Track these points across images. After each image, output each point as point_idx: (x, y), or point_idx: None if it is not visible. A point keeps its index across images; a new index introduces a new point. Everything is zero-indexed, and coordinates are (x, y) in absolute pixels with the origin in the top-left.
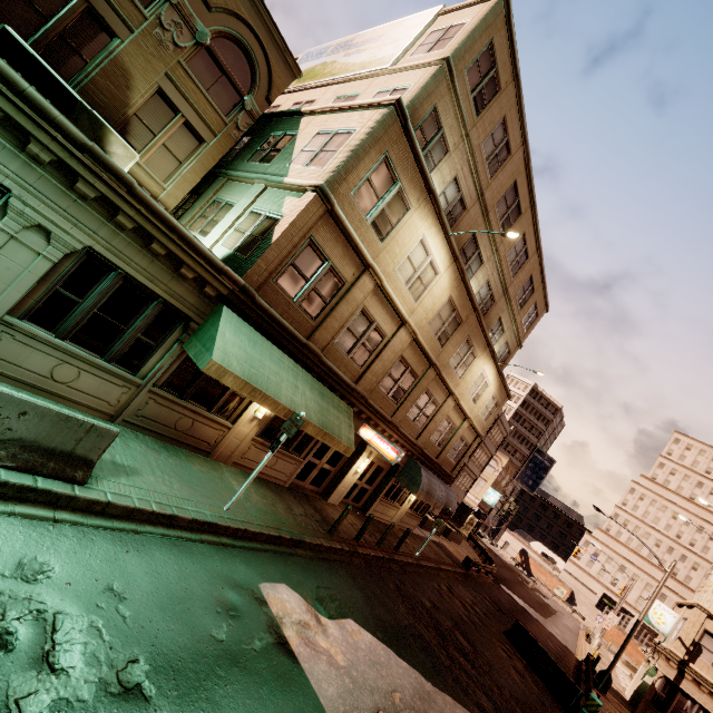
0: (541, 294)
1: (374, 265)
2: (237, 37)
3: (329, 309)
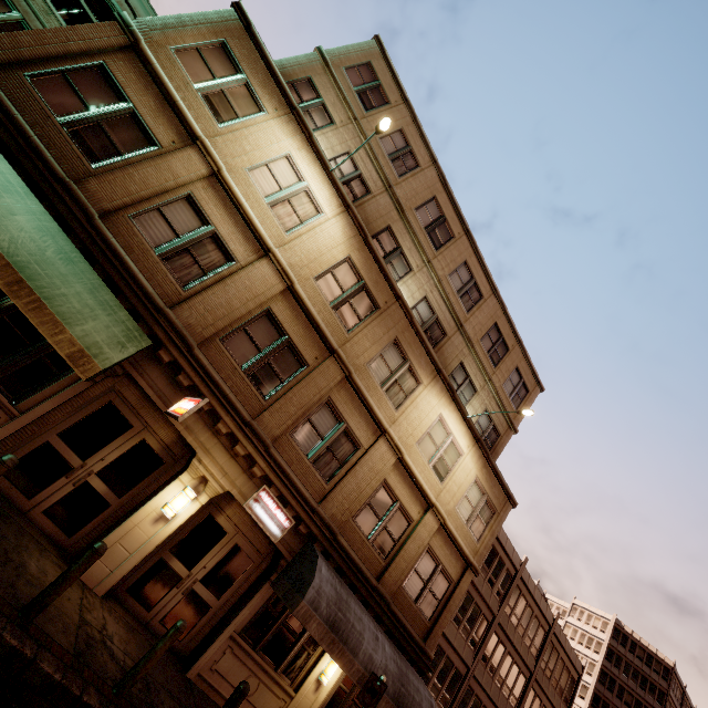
0: (523, 360)
1: (206, 142)
2: None
3: (125, 165)
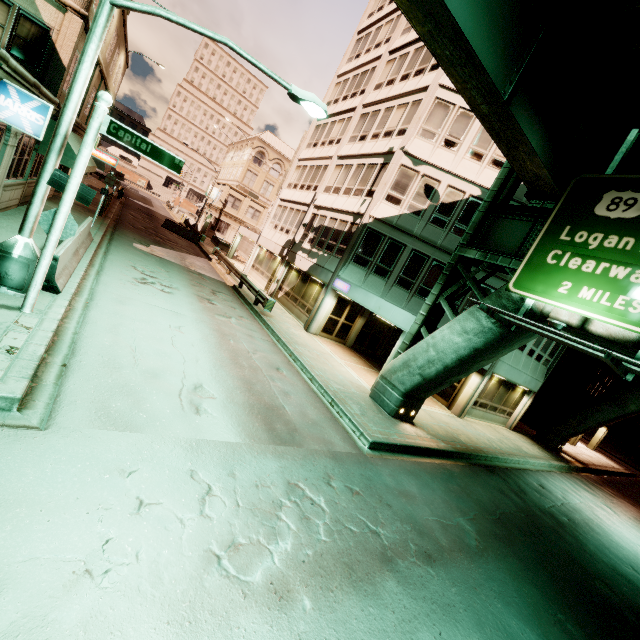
0: None
1: None
2: None
3: None
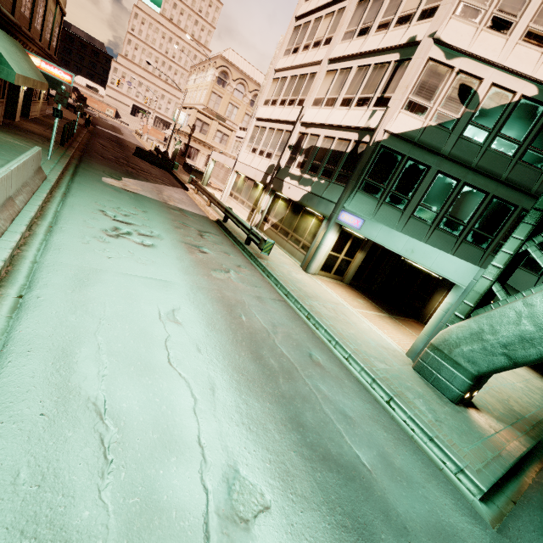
0: None
1: None
2: None
3: None
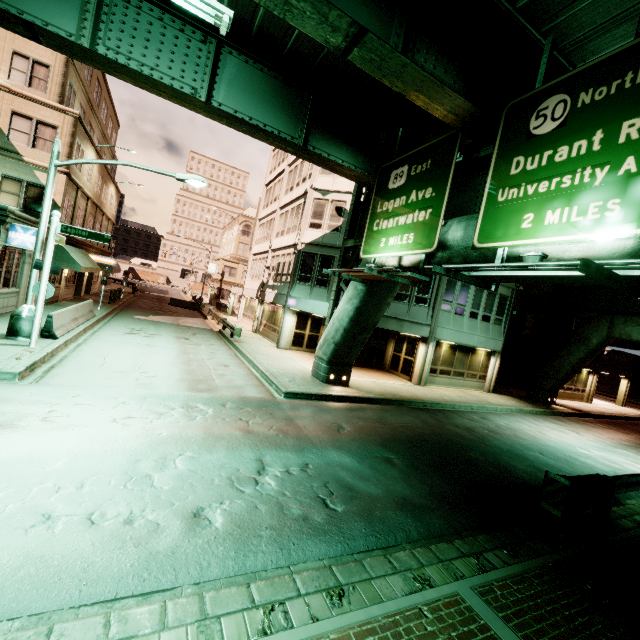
0: (116, 121)
1: (81, 185)
2: None
3: (72, 215)
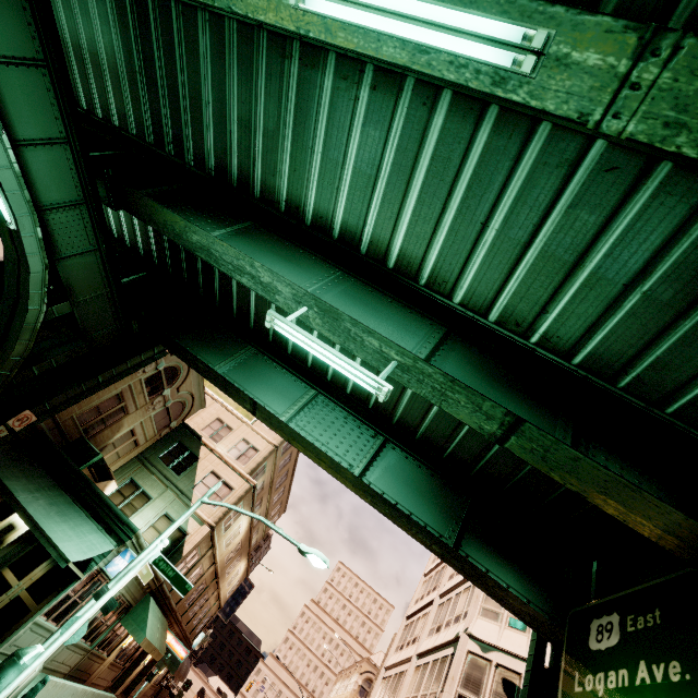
0: (284, 506)
1: (217, 545)
2: (184, 399)
3: (187, 572)
